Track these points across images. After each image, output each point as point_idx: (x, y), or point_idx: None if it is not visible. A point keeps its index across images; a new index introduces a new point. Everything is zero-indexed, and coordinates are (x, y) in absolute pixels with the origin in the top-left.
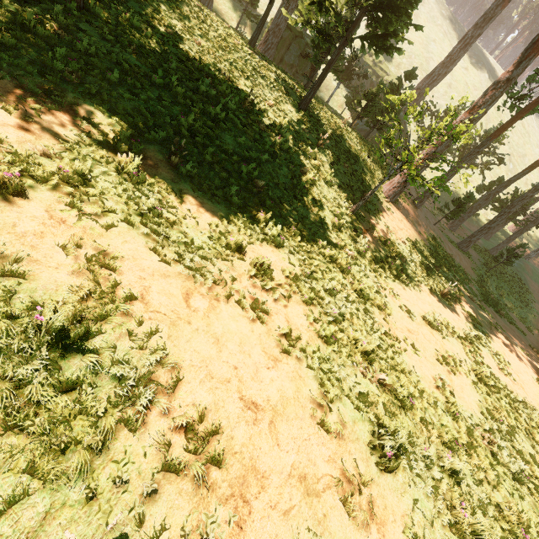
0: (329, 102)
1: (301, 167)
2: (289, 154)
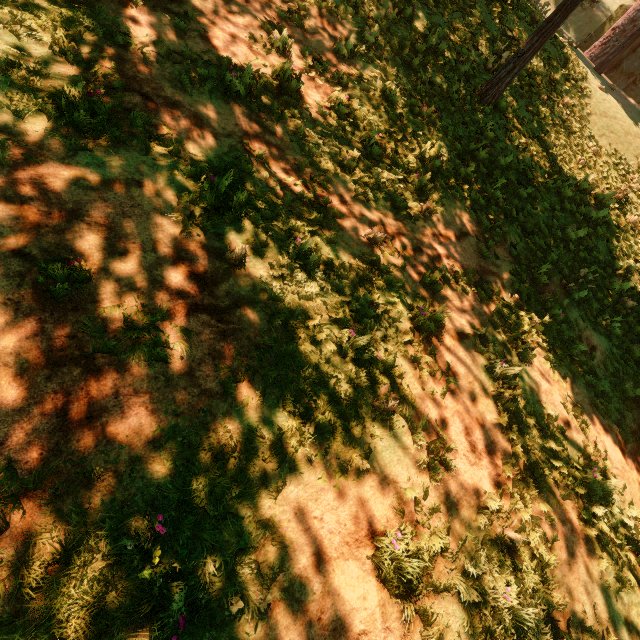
0: None
1: None
2: None
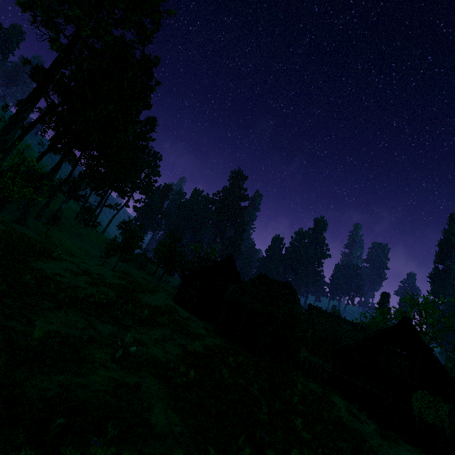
0: None
1: None
2: None
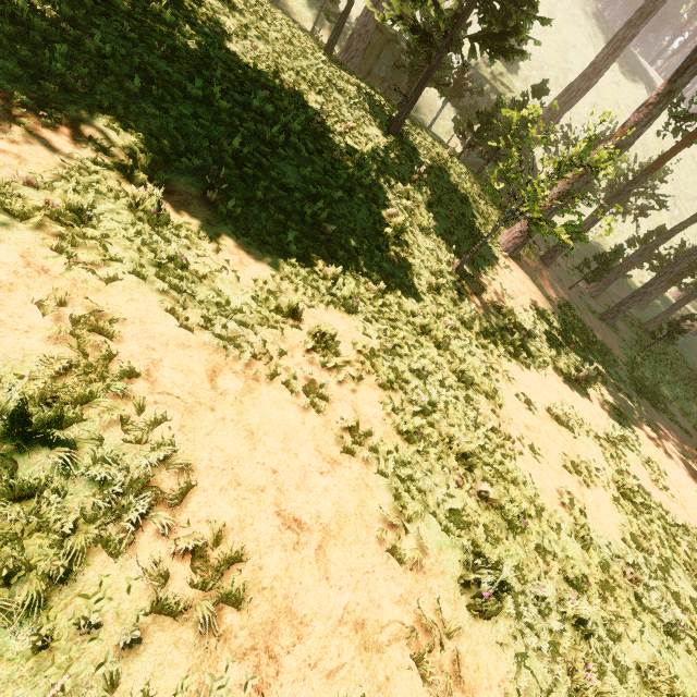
0: (433, 127)
1: (387, 208)
2: (371, 192)
